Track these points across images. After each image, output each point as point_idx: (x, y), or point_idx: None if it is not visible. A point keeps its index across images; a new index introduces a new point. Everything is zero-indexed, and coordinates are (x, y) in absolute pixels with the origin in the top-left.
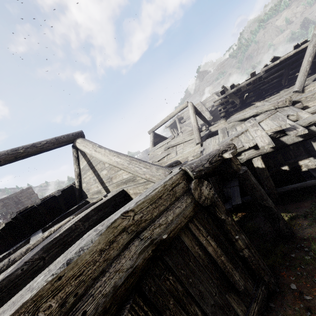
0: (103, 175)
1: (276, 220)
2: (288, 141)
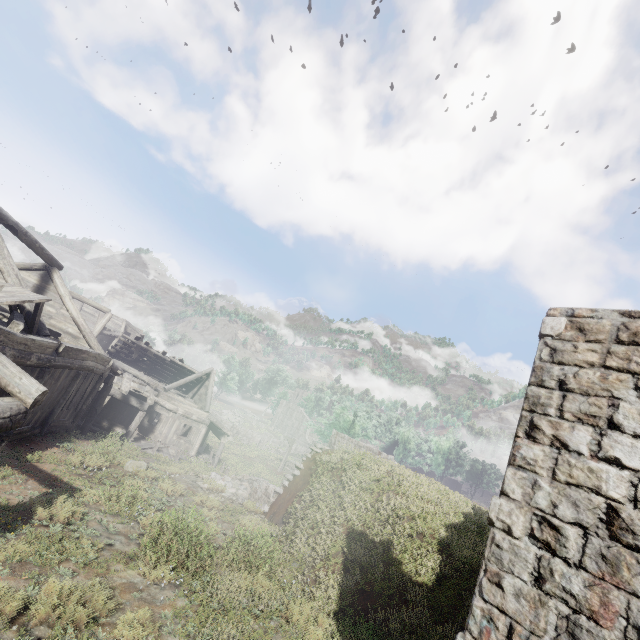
0: (47, 309)
1: (90, 421)
2: (132, 402)
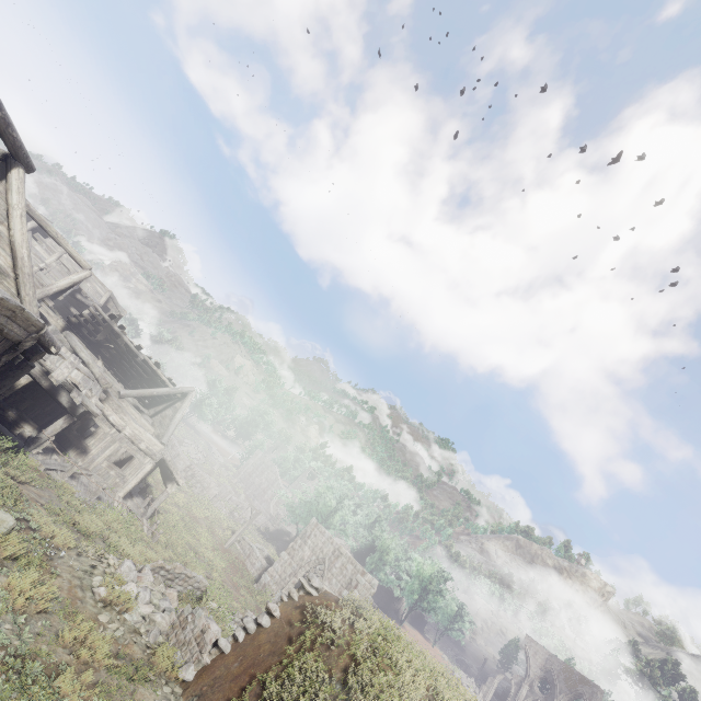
0: None
1: None
2: (62, 398)
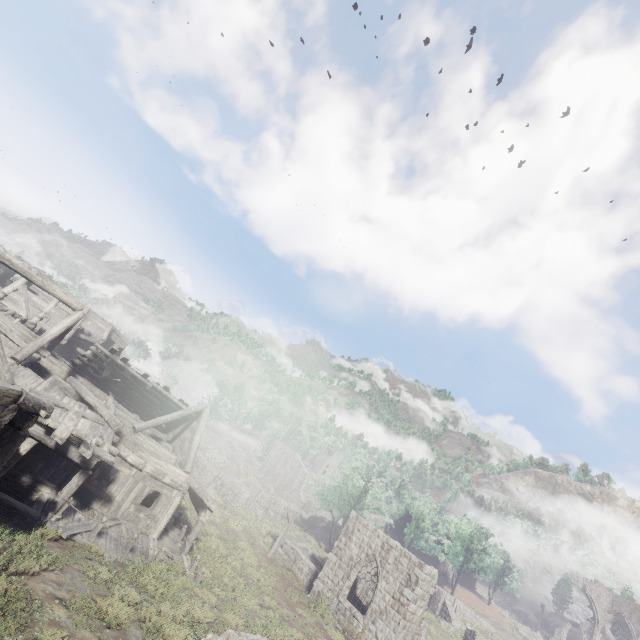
0: None
1: None
2: (72, 454)
